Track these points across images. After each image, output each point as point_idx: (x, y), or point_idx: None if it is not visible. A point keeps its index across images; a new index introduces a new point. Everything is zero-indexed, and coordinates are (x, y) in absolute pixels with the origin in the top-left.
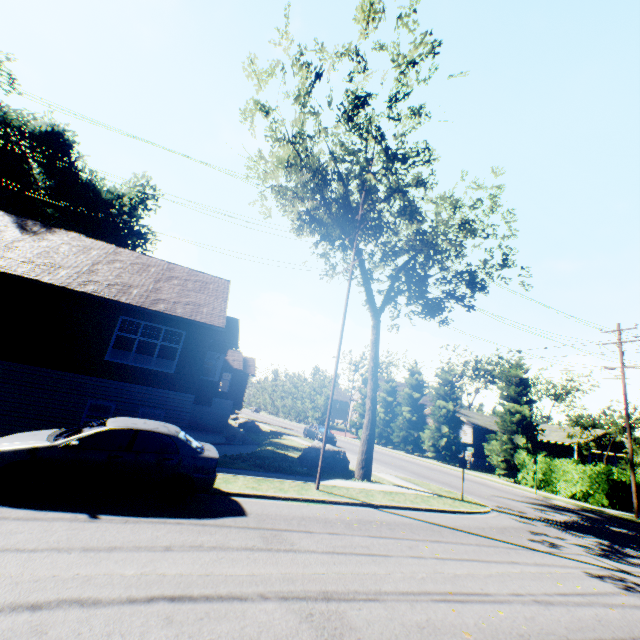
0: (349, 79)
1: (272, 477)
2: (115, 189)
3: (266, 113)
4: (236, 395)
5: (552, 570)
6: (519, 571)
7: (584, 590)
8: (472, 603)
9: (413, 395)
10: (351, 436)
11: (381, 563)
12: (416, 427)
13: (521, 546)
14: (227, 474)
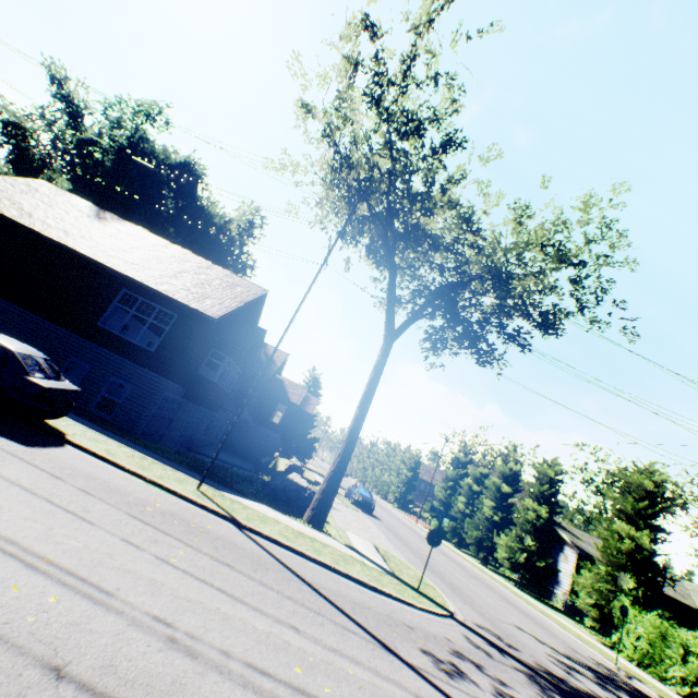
0: (373, 57)
1: (171, 466)
2: (225, 215)
3: (308, 111)
4: (287, 431)
5: (343, 665)
6: (266, 629)
7: (329, 697)
8: (43, 576)
9: (501, 487)
10: (427, 526)
11: (53, 515)
12: (499, 532)
13: (375, 638)
14: (119, 443)
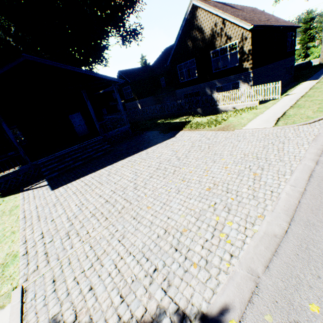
0: None
1: None
2: None
3: None
4: None
5: None
6: None
7: None
8: None
9: None
10: None
11: None
12: None
13: None
14: None
